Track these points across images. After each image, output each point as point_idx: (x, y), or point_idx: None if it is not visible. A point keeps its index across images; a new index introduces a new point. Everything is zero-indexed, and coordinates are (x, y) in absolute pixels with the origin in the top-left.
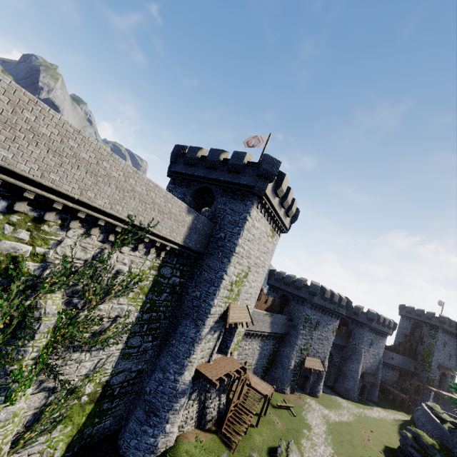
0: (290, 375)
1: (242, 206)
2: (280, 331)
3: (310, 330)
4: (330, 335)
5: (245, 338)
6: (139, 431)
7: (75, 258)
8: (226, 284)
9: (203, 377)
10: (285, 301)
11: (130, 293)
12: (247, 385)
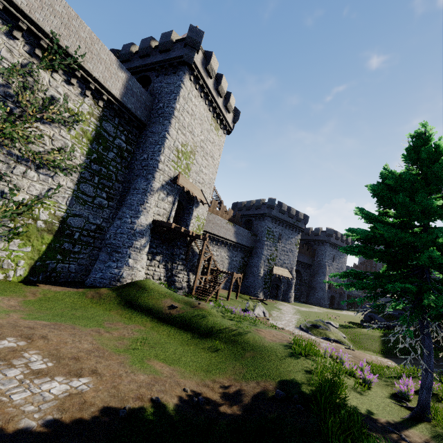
0: (262, 282)
1: (175, 77)
2: (246, 244)
3: (274, 242)
4: (294, 248)
5: (211, 244)
6: (104, 267)
7: (1, 56)
8: (170, 146)
9: (160, 223)
10: (250, 226)
11: (72, 131)
12: (215, 271)
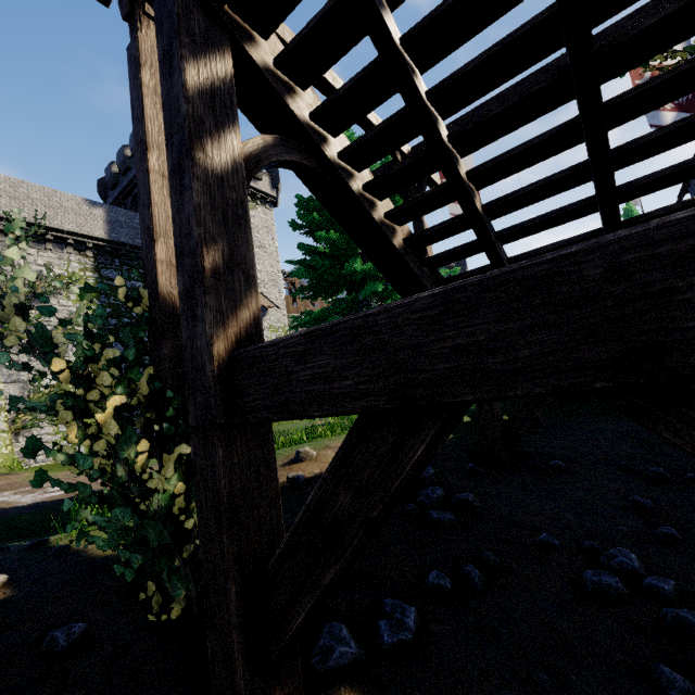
0: None
1: None
2: None
3: None
4: None
5: None
6: None
7: None
8: None
9: None
10: None
11: (71, 296)
12: None
